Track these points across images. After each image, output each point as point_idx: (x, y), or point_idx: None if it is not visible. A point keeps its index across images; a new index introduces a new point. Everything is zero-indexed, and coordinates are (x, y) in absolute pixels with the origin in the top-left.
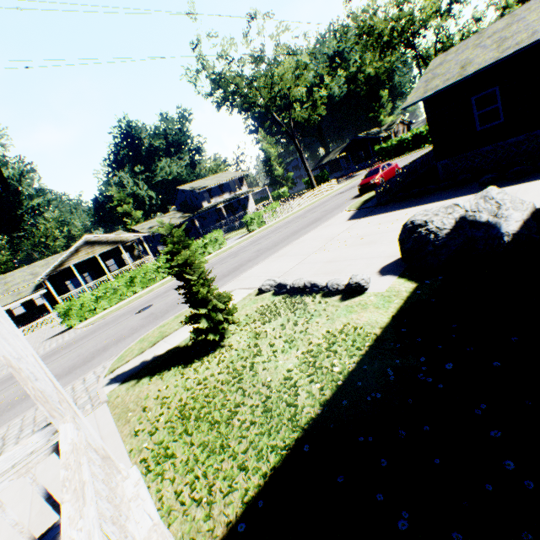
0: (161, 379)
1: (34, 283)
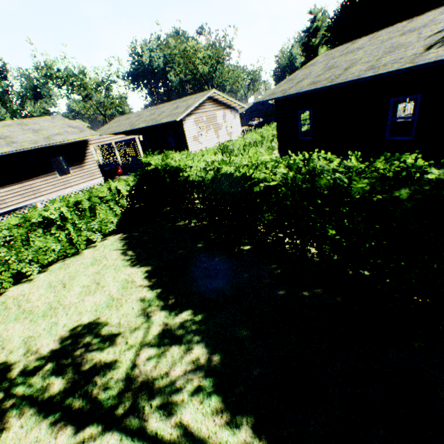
0: None
1: None
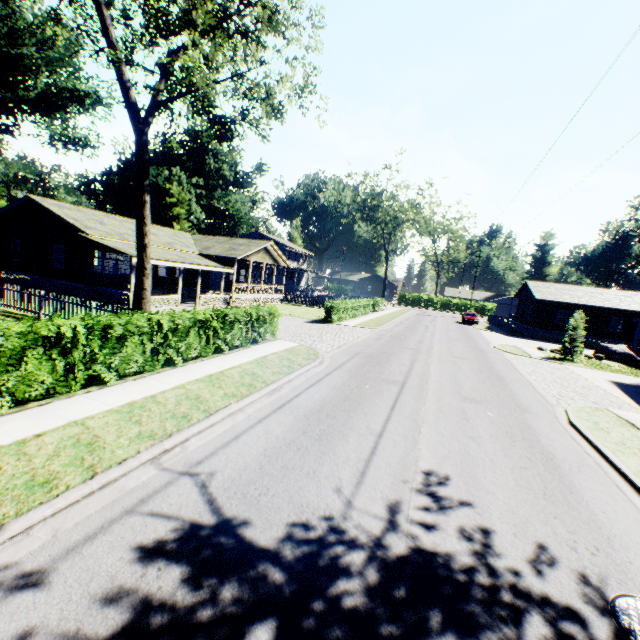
0: (572, 363)
1: (195, 253)
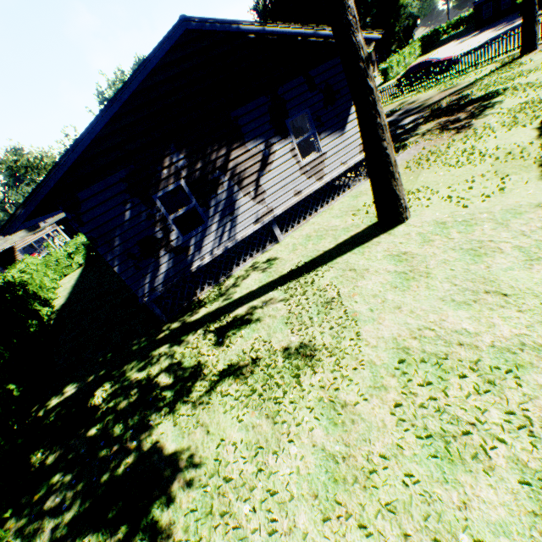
0: None
1: None
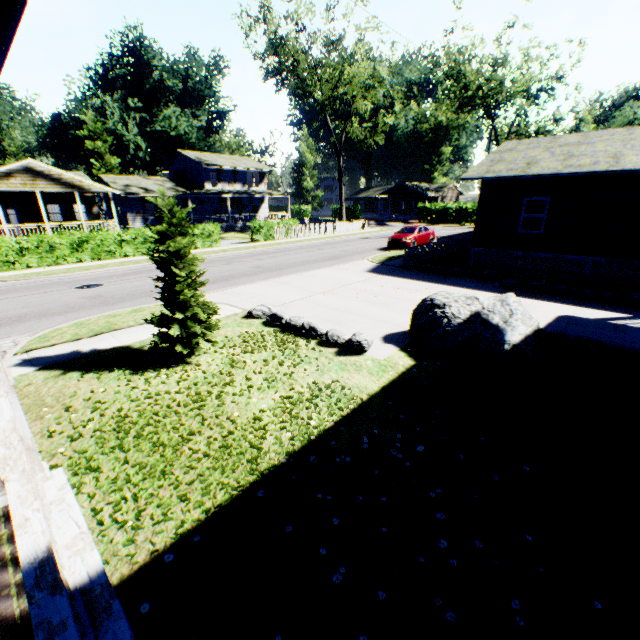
0: (98, 379)
1: None
